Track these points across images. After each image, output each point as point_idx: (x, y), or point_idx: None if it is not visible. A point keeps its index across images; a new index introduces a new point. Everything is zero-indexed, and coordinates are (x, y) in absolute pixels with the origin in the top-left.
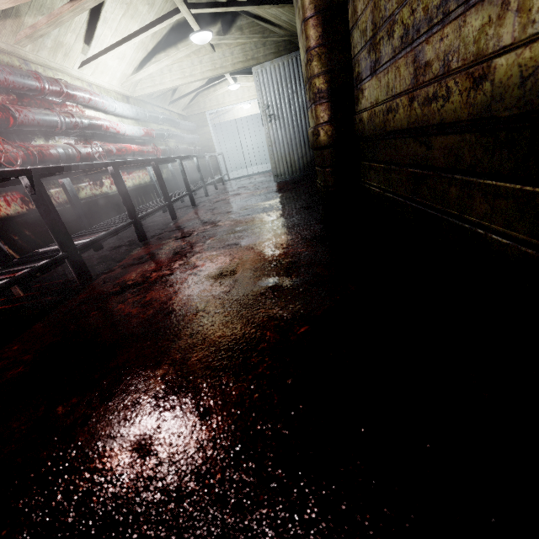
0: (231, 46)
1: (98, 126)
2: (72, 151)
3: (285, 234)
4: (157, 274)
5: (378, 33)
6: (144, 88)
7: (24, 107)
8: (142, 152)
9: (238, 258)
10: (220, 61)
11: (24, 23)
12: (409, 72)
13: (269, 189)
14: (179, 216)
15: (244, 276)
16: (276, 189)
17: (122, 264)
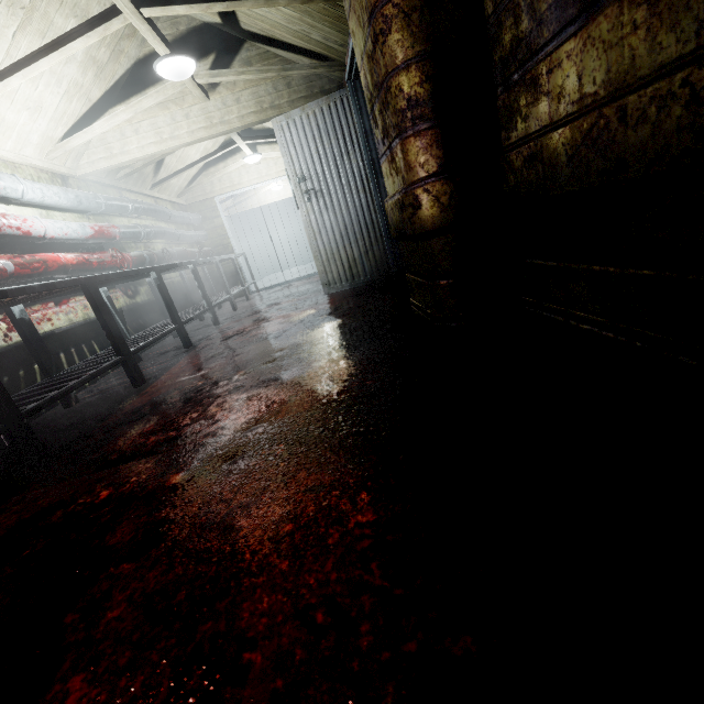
0: (235, 90)
1: None
2: None
3: (369, 485)
4: None
5: None
6: (94, 160)
7: None
8: (88, 265)
9: (206, 671)
10: (219, 114)
11: None
12: None
13: (318, 309)
14: (153, 374)
15: None
16: (329, 309)
17: None
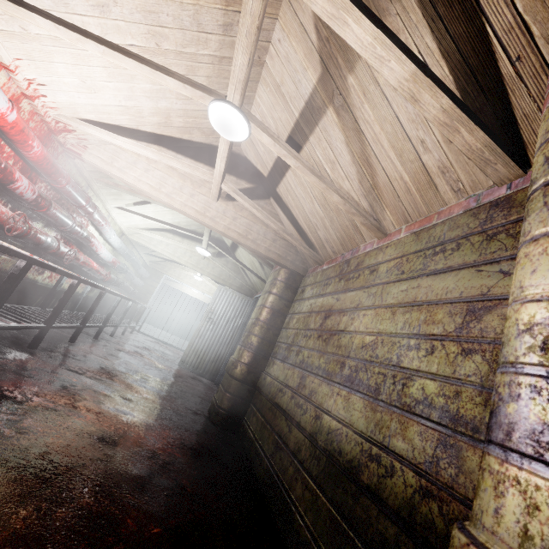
0: (215, 264)
1: (89, 241)
2: (55, 245)
3: (170, 430)
4: (40, 400)
5: (293, 346)
6: (141, 238)
7: (60, 207)
8: (97, 272)
9: (123, 431)
10: (203, 265)
11: (113, 178)
12: (297, 381)
13: (171, 370)
14: (78, 341)
15: (124, 453)
16: (177, 374)
17: (2, 364)
